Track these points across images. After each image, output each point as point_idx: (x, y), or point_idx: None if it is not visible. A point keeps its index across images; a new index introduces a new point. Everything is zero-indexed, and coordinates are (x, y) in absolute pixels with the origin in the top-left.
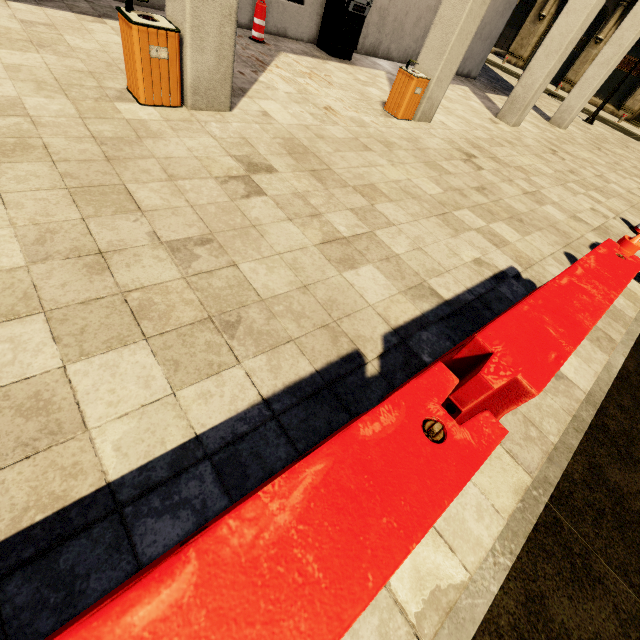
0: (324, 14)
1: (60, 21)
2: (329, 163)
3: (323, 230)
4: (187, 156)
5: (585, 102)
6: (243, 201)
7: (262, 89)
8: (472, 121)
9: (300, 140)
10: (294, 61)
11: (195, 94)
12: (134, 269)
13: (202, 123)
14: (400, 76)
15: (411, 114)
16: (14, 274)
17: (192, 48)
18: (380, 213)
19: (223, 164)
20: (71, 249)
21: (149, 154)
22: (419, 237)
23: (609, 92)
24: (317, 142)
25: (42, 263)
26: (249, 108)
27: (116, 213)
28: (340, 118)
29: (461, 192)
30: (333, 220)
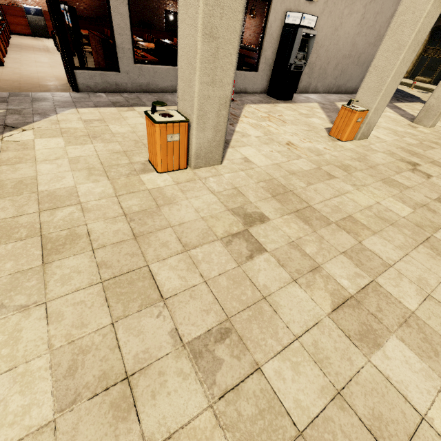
0: (272, 75)
1: (107, 115)
2: (307, 199)
3: (328, 289)
4: (195, 218)
5: None
6: (248, 264)
7: (239, 138)
8: (397, 130)
9: (278, 180)
10: (255, 109)
11: (197, 158)
12: (159, 400)
13: (203, 180)
14: (343, 111)
15: (352, 136)
16: (40, 439)
17: (197, 130)
18: (371, 252)
19: (224, 221)
20: (99, 377)
21: (166, 223)
22: (421, 278)
23: None
24: (291, 179)
25: (70, 410)
26: (234, 157)
27: (141, 308)
28: (300, 150)
29: (428, 207)
30: (333, 272)
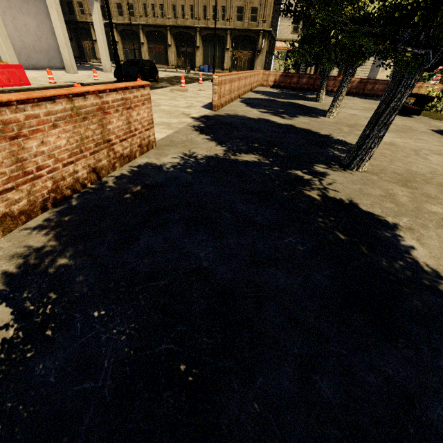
0: None
1: None
2: None
3: None
4: None
5: (109, 61)
6: None
7: None
8: None
9: None
10: None
11: None
12: None
13: None
14: None
15: None
16: None
17: None
18: None
19: None
20: None
21: None
22: None
23: (161, 61)
24: None
25: None
26: None
27: None
28: None
29: None
30: None
